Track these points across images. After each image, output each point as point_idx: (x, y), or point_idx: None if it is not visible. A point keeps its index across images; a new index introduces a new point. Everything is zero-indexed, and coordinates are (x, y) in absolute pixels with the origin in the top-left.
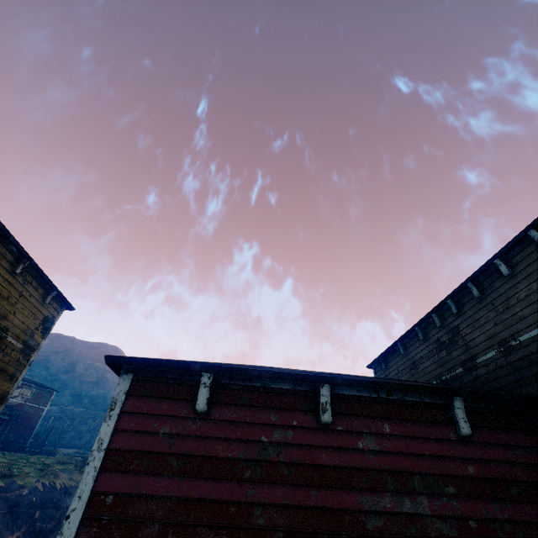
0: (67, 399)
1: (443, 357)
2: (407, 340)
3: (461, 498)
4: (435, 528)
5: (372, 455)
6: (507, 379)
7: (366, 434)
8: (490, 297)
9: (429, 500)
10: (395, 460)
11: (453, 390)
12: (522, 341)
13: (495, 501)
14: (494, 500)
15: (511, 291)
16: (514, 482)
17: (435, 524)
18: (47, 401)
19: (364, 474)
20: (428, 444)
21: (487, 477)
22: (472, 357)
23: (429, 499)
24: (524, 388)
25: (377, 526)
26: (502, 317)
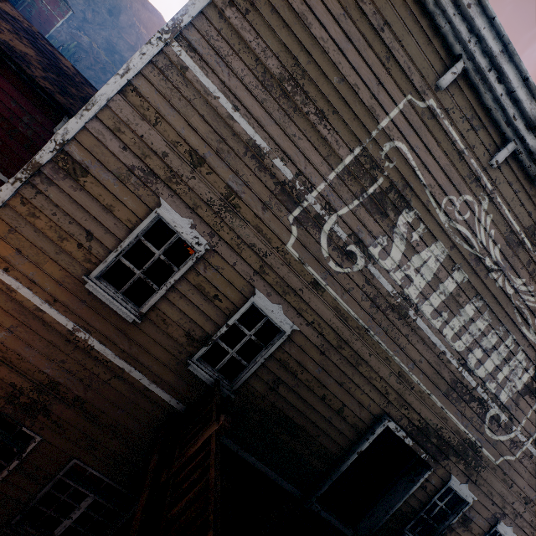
0: (101, 41)
1: None
2: None
3: None
4: None
5: None
6: None
7: None
8: None
9: None
10: None
11: None
12: None
13: None
14: None
15: None
16: None
17: None
18: (62, 15)
19: None
20: None
21: None
22: None
23: None
24: None
25: None
26: None
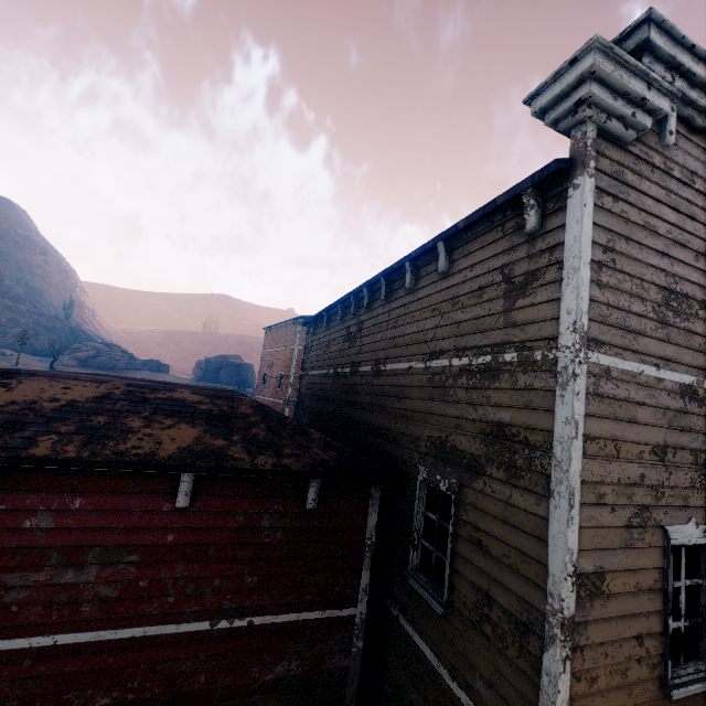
0: None
1: (345, 349)
2: (333, 312)
3: (143, 563)
4: (94, 592)
5: (43, 532)
6: (366, 398)
7: (43, 511)
8: (391, 305)
9: (101, 569)
10: (74, 535)
11: (180, 466)
12: (387, 370)
13: (183, 563)
14: (183, 562)
15: (404, 309)
16: (217, 545)
17: (98, 588)
18: None
19: (22, 553)
20: (129, 517)
21: (187, 543)
22: (358, 363)
23: (101, 568)
24: (371, 413)
25: (18, 598)
26: (388, 335)
